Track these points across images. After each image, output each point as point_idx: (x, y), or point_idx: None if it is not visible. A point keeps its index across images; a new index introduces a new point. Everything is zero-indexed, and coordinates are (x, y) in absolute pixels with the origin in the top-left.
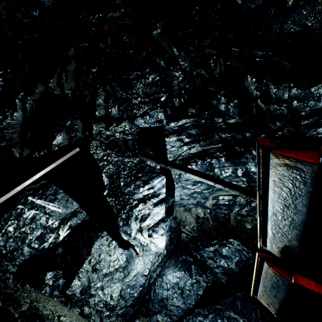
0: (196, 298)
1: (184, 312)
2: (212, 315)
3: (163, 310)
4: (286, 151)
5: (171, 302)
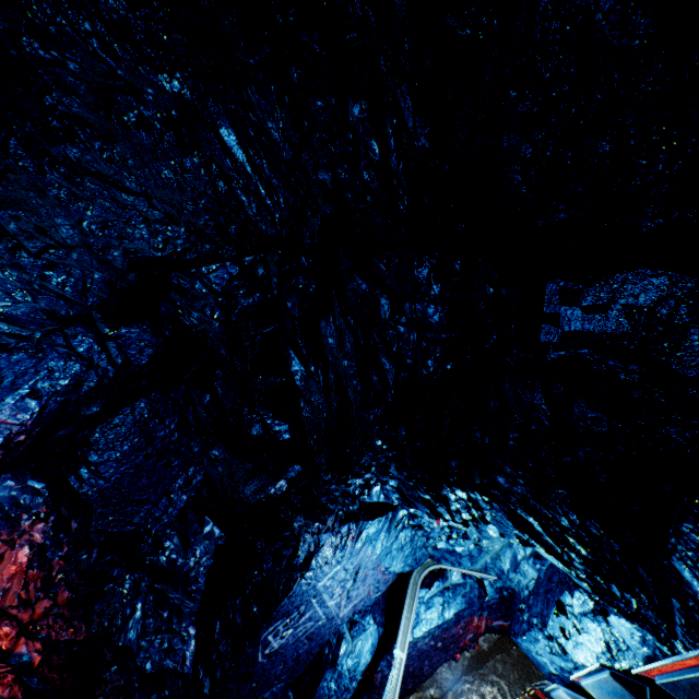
0: (462, 668)
1: (453, 682)
2: (477, 680)
3: (434, 683)
4: (530, 694)
5: (440, 676)
